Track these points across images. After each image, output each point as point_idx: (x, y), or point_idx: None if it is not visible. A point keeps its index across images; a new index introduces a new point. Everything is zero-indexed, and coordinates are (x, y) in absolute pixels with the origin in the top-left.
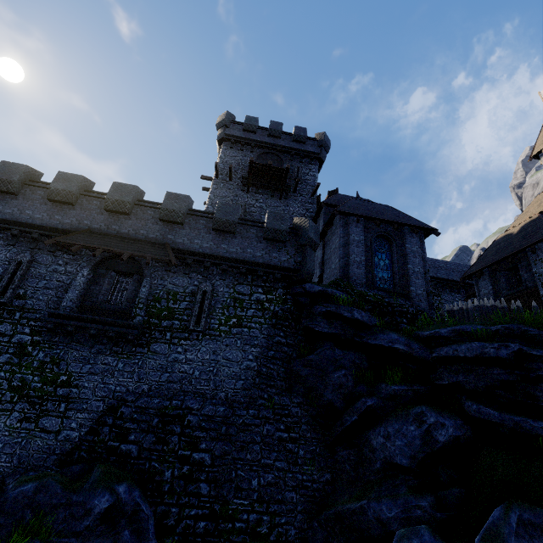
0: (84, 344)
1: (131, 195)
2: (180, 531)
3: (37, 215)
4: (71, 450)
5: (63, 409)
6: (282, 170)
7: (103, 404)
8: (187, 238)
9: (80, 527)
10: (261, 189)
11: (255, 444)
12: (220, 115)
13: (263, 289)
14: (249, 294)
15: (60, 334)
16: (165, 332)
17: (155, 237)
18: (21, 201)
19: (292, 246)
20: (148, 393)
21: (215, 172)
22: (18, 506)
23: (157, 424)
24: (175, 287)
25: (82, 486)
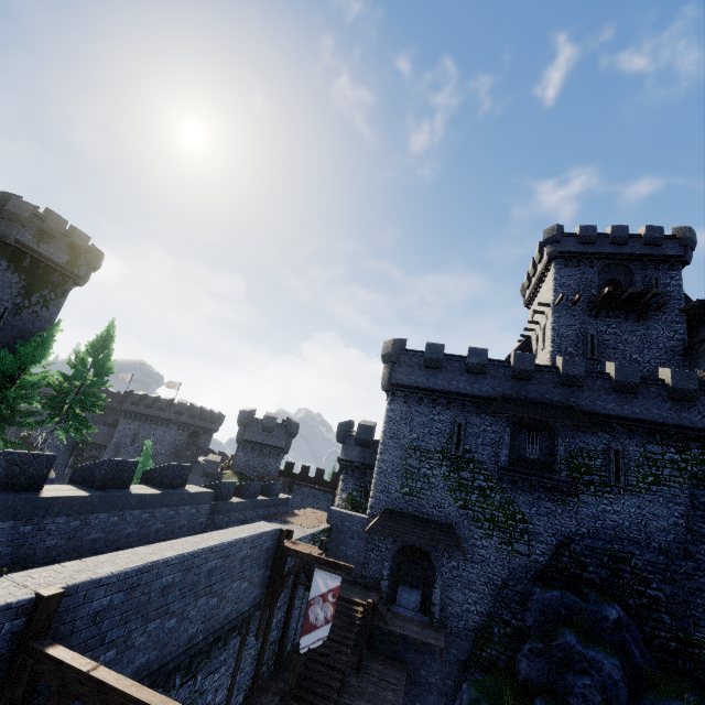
0: (525, 491)
1: (532, 364)
2: (656, 645)
3: (461, 385)
4: (542, 570)
5: (526, 539)
6: (645, 293)
7: (554, 539)
8: (589, 400)
9: (603, 626)
10: (611, 312)
11: (702, 592)
12: (546, 229)
13: (675, 449)
14: (661, 454)
15: (505, 482)
16: (588, 485)
17: (560, 401)
18: (446, 374)
19: (702, 405)
20: (589, 535)
21: (552, 298)
22: (553, 604)
23: (607, 562)
24: (586, 445)
25: (587, 599)
